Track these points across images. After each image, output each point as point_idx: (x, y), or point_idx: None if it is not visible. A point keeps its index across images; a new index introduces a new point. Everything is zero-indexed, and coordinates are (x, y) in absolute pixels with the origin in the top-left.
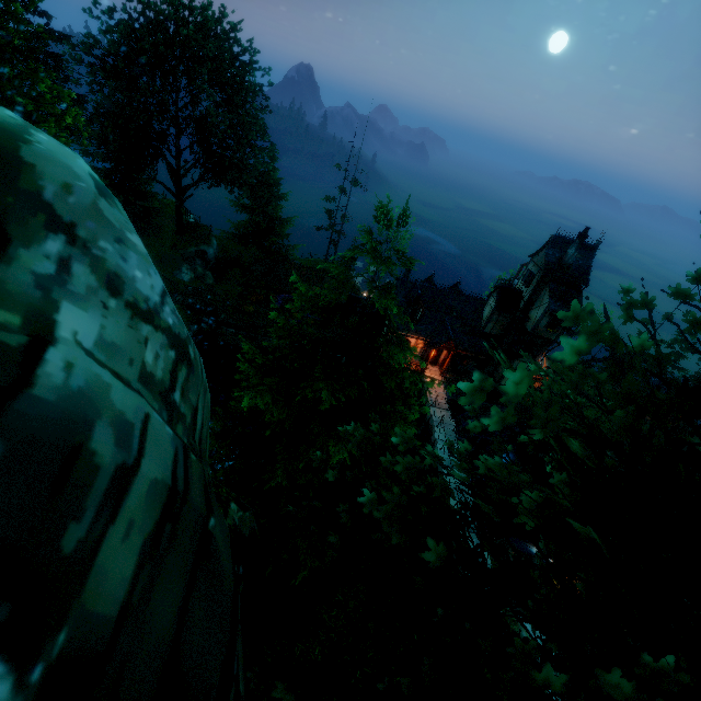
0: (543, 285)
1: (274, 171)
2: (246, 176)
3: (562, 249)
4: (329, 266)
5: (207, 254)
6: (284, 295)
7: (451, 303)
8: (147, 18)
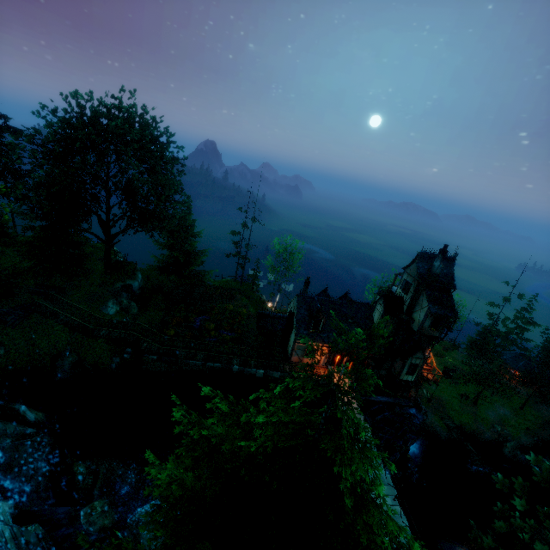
0: (420, 291)
1: (189, 216)
2: (166, 224)
3: (428, 262)
4: (238, 284)
5: (132, 287)
6: (201, 316)
7: (346, 312)
8: (84, 115)
